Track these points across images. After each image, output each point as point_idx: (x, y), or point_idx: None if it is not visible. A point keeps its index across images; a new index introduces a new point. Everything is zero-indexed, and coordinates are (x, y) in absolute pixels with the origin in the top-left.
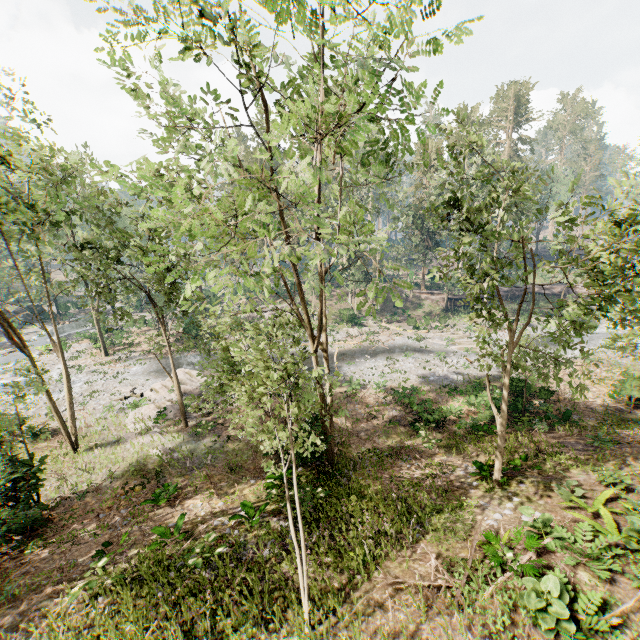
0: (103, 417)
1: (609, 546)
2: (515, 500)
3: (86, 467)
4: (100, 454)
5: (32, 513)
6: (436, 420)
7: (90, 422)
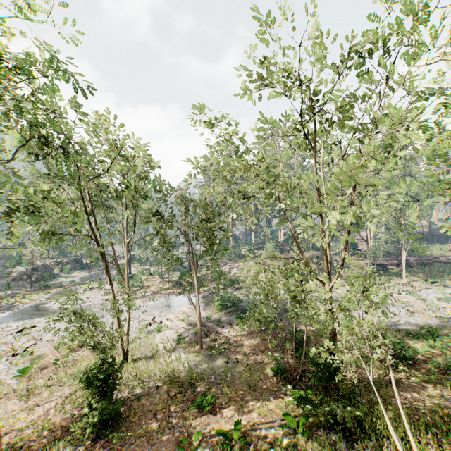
0: (137, 337)
1: None
2: None
3: (137, 374)
4: (143, 365)
5: (115, 407)
6: (408, 358)
7: (129, 340)
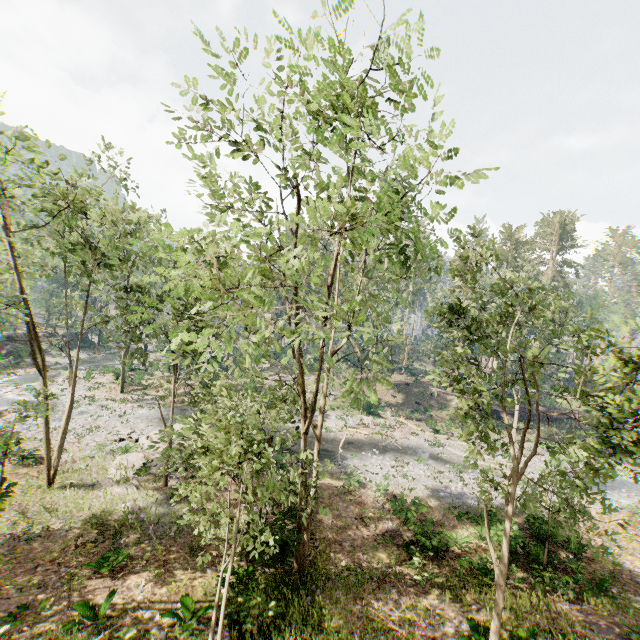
0: (91, 455)
1: None
2: None
3: (51, 506)
4: (71, 495)
5: None
6: (436, 548)
7: (77, 457)
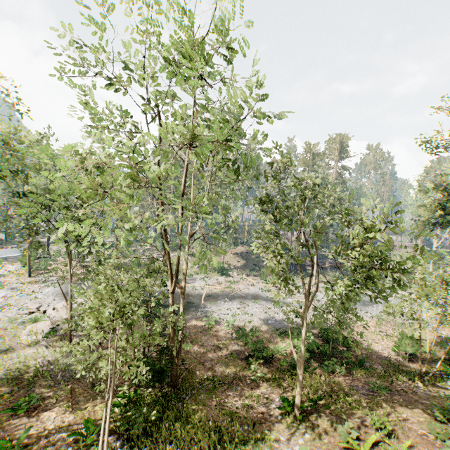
0: (5, 327)
1: None
2: (306, 436)
3: None
4: None
5: None
6: (265, 357)
7: None
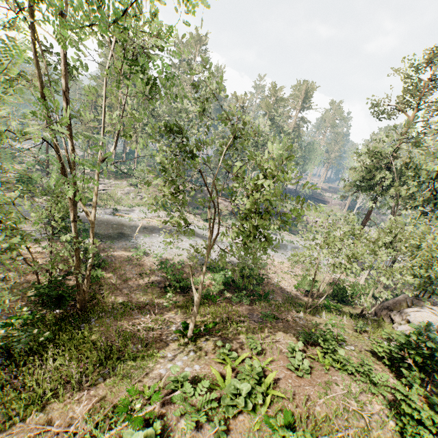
0: None
1: (215, 399)
2: (191, 354)
3: None
4: None
5: None
6: (184, 287)
7: None
